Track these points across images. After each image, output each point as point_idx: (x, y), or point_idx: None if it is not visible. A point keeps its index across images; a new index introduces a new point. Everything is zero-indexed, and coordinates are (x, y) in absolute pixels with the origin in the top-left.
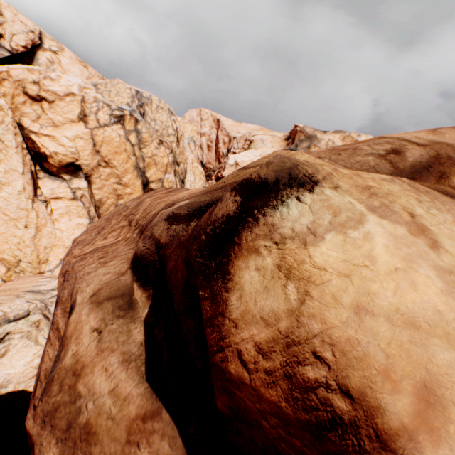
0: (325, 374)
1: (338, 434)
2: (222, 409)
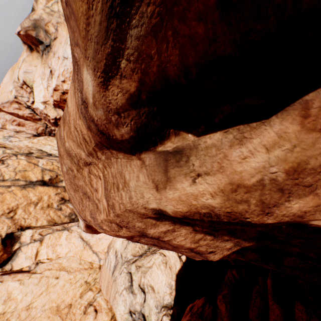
0: None
1: None
2: None
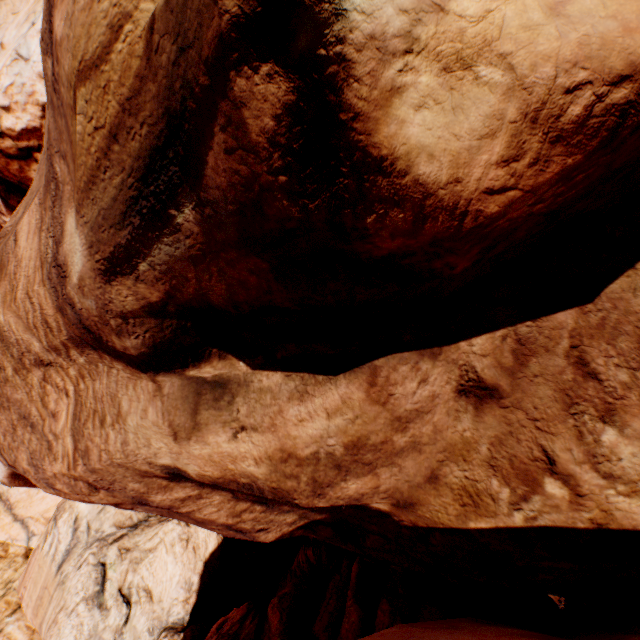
0: (590, 93)
1: (633, 115)
2: (466, 266)
